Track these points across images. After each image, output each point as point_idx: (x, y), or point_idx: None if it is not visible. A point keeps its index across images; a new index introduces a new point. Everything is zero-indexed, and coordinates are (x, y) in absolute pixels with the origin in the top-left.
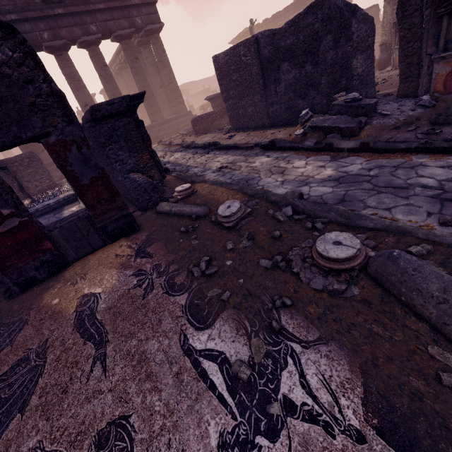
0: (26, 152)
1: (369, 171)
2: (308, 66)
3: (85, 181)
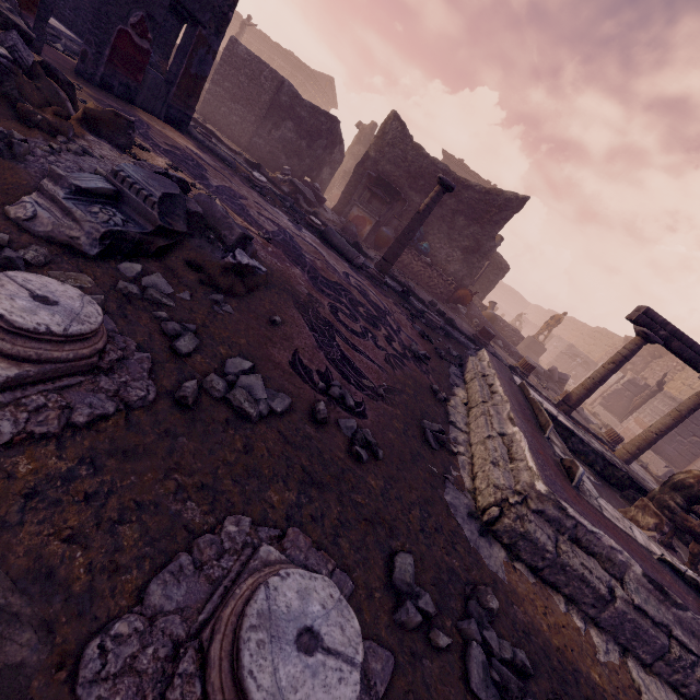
0: None
1: None
2: (305, 143)
3: (192, 70)
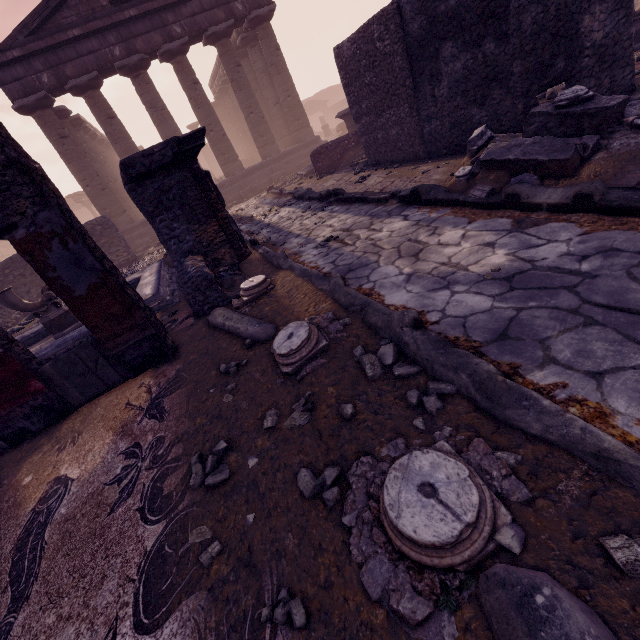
0: (97, 218)
1: (581, 261)
2: (489, 42)
3: (81, 290)
